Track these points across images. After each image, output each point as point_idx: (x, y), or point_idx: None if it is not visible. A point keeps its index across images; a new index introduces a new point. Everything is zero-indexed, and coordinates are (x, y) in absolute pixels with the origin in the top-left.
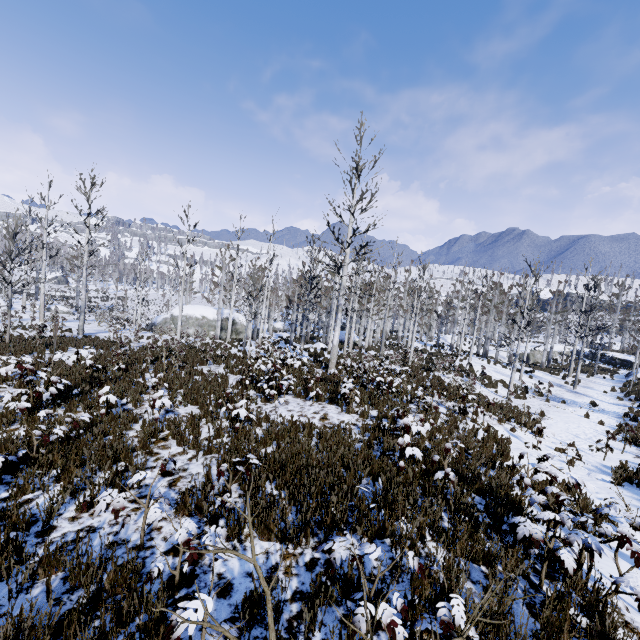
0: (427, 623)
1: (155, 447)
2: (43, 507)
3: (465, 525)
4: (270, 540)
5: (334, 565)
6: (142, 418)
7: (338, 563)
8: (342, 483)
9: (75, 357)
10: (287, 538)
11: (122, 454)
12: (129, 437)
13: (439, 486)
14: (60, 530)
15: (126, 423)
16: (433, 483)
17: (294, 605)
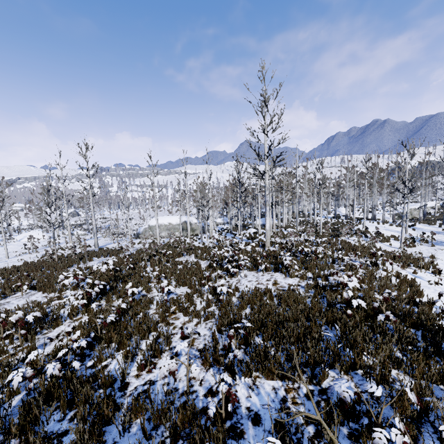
0: (427, 439)
1: (170, 319)
2: (116, 370)
3: (420, 356)
4: (273, 379)
5: (346, 402)
6: (154, 300)
7: (349, 400)
8: (312, 332)
9: (106, 266)
10: (284, 376)
11: (152, 327)
12: (153, 315)
13: (381, 325)
14: (132, 385)
15: (146, 305)
16: (374, 323)
17: (309, 427)
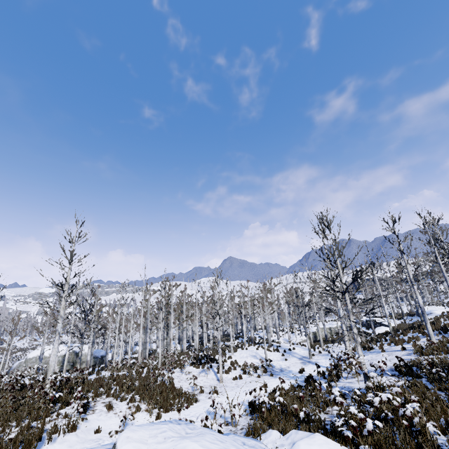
0: None
1: None
2: None
3: None
4: None
5: None
6: None
7: None
8: None
9: None
10: None
11: None
12: None
13: None
14: None
15: None
16: None
17: None
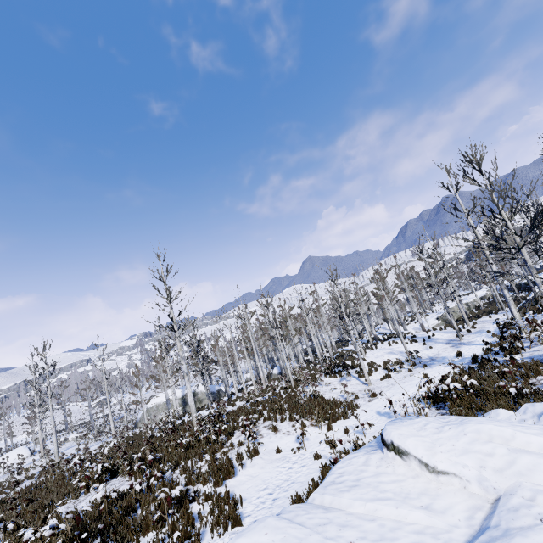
0: None
1: None
2: None
3: None
4: None
5: None
6: None
7: None
8: None
9: None
10: None
11: None
12: None
13: None
14: None
15: None
16: None
17: None
